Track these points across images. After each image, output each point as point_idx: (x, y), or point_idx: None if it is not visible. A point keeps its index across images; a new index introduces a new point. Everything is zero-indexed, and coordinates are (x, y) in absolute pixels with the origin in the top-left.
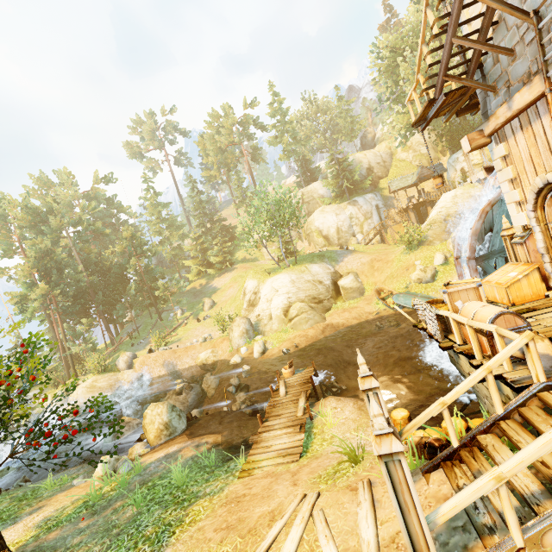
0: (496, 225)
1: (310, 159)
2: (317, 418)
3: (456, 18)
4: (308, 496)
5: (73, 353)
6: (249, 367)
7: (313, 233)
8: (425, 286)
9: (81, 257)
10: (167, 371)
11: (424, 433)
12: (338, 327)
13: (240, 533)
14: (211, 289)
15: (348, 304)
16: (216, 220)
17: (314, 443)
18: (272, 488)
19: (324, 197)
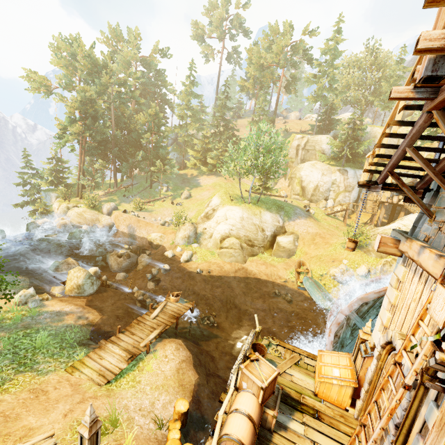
0: (376, 311)
1: (336, 109)
2: (151, 355)
3: (417, 133)
4: (50, 440)
5: (82, 183)
6: (169, 268)
7: (295, 179)
8: (335, 284)
9: (117, 113)
10: (128, 231)
11: (169, 441)
12: (249, 274)
13: (2, 430)
14: (196, 183)
15: (270, 260)
16: (230, 128)
17: (127, 376)
18: (58, 403)
19: (324, 152)
